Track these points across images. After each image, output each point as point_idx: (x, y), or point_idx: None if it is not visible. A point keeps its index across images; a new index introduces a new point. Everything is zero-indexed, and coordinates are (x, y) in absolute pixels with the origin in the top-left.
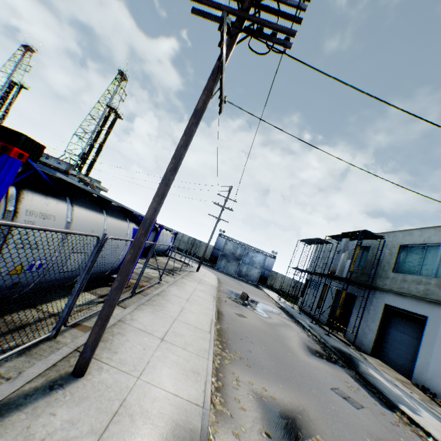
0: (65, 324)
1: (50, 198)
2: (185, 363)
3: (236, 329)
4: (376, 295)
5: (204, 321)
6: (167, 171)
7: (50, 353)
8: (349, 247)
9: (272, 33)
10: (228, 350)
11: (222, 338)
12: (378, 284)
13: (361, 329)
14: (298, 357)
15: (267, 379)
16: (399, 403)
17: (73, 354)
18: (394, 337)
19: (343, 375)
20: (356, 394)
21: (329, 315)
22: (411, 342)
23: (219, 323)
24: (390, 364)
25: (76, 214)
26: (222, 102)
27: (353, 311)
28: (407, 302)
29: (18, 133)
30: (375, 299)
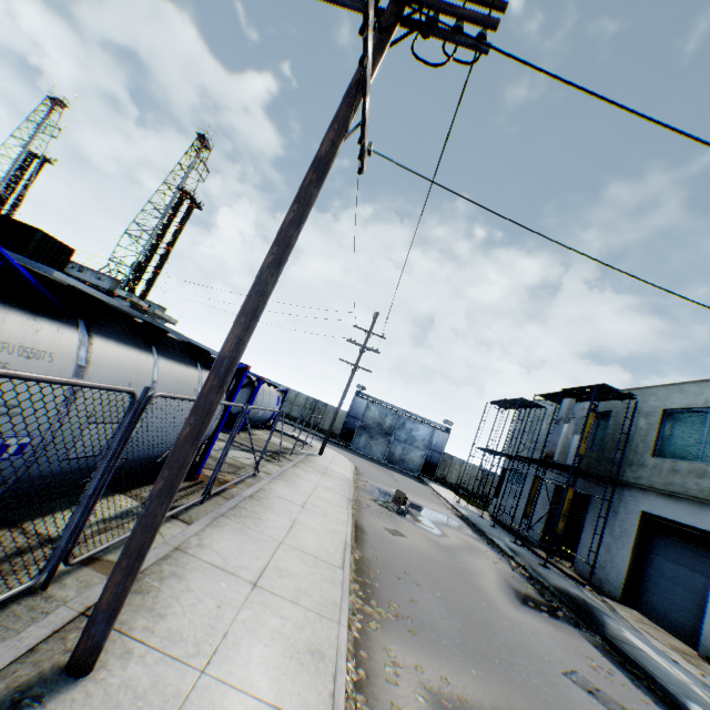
0: (67, 560)
1: (44, 320)
2: (295, 633)
3: (388, 558)
4: (625, 496)
5: (332, 545)
6: (262, 269)
7: (28, 624)
8: (575, 412)
9: (454, 27)
10: (375, 601)
11: (364, 577)
12: (628, 476)
13: (601, 555)
14: (498, 611)
15: (448, 658)
16: (687, 699)
17: (75, 623)
18: (661, 571)
19: (580, 643)
20: (609, 683)
21: (543, 529)
22: (692, 579)
23: (358, 548)
24: (656, 620)
25: (96, 352)
26: (364, 151)
27: (586, 522)
28: (682, 508)
29: (30, 228)
30: (625, 502)
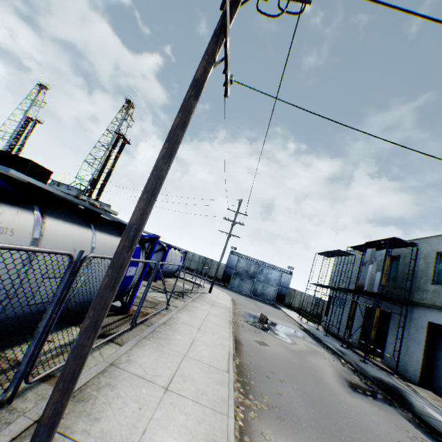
0: (27, 380)
1: (6, 206)
2: (196, 426)
3: (259, 362)
4: (415, 312)
5: (220, 355)
6: (158, 159)
7: None
8: (376, 257)
9: None
10: (252, 395)
11: (243, 377)
12: (416, 298)
13: (402, 353)
14: (338, 397)
15: (307, 438)
16: None
17: (30, 430)
18: None
19: (398, 419)
20: None
21: (359, 336)
22: None
23: (238, 356)
24: None
25: (48, 228)
26: (227, 80)
27: (389, 331)
28: None
29: (25, 159)
30: (415, 316)
